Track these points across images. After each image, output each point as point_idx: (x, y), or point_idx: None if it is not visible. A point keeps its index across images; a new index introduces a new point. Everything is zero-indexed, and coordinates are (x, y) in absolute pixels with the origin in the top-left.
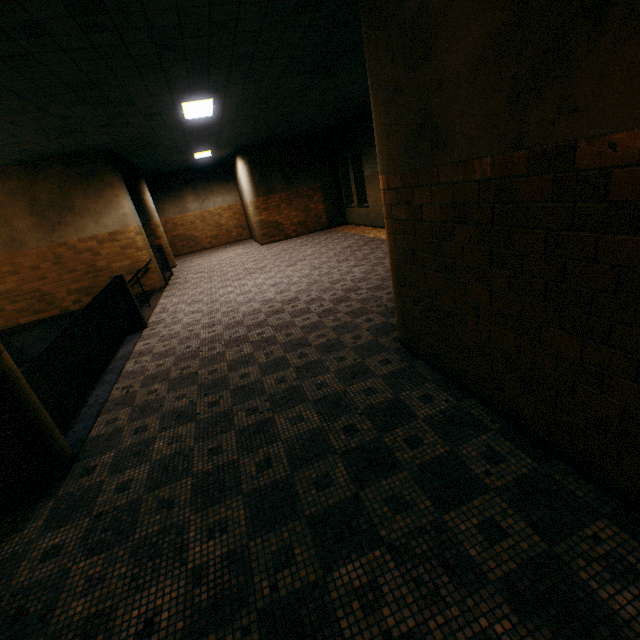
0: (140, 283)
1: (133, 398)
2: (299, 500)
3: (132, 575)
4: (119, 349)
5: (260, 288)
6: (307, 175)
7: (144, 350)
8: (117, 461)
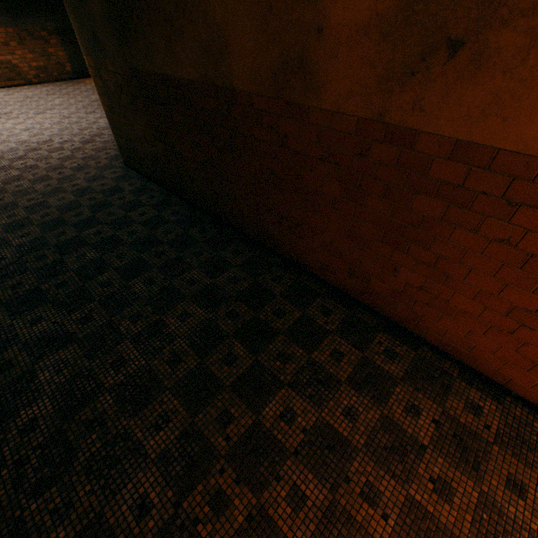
0: None
1: None
2: (67, 221)
3: None
4: None
5: (12, 132)
6: (36, 12)
7: None
8: None
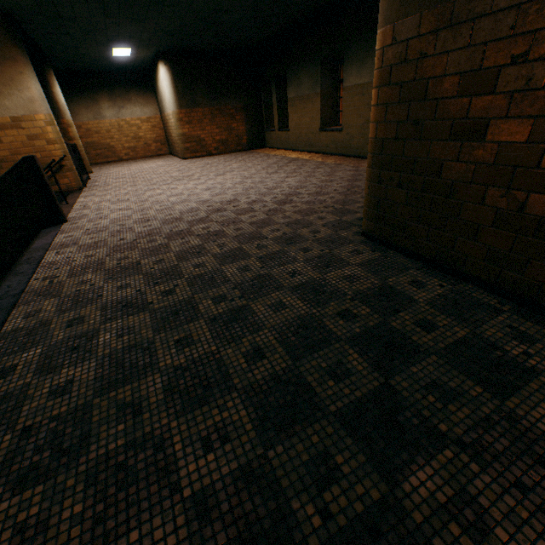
0: (54, 176)
1: (59, 288)
2: (315, 394)
3: (93, 516)
4: (33, 241)
5: (192, 191)
6: (231, 93)
7: (66, 242)
8: (46, 359)
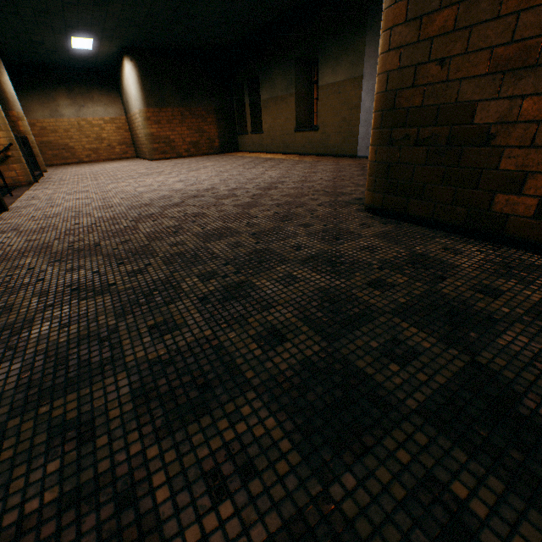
0: None
1: None
2: (377, 385)
3: None
4: None
5: (163, 183)
6: (202, 94)
7: (3, 228)
8: None
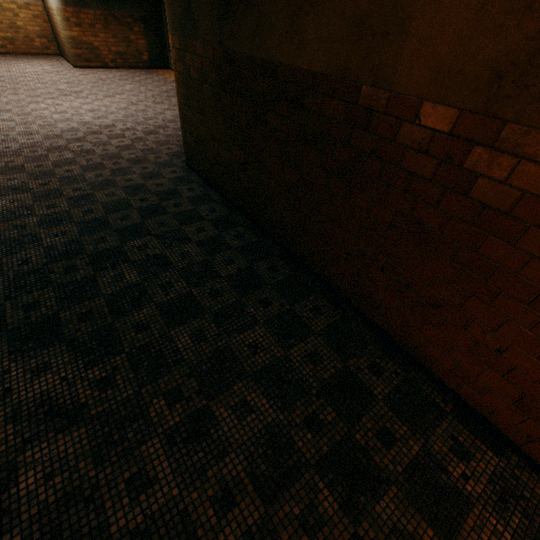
0: None
1: None
2: (111, 224)
3: (7, 250)
4: None
5: (77, 111)
6: None
7: None
8: None
